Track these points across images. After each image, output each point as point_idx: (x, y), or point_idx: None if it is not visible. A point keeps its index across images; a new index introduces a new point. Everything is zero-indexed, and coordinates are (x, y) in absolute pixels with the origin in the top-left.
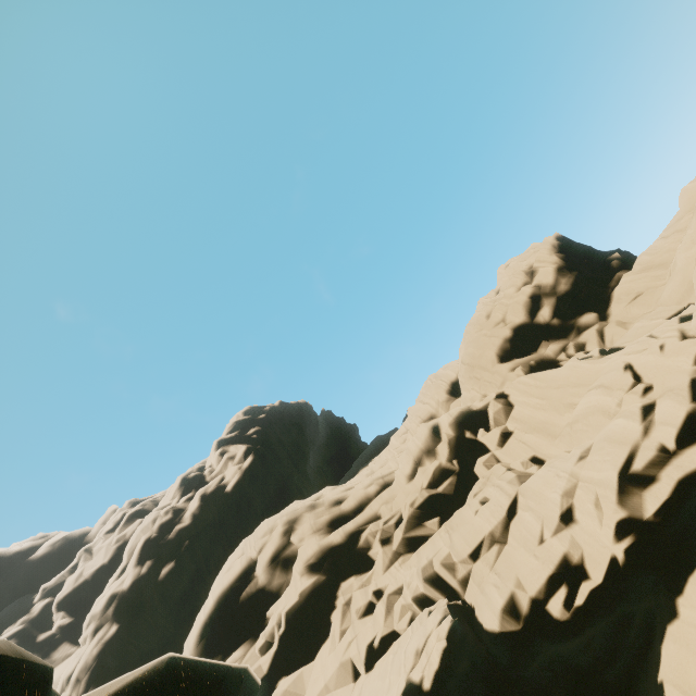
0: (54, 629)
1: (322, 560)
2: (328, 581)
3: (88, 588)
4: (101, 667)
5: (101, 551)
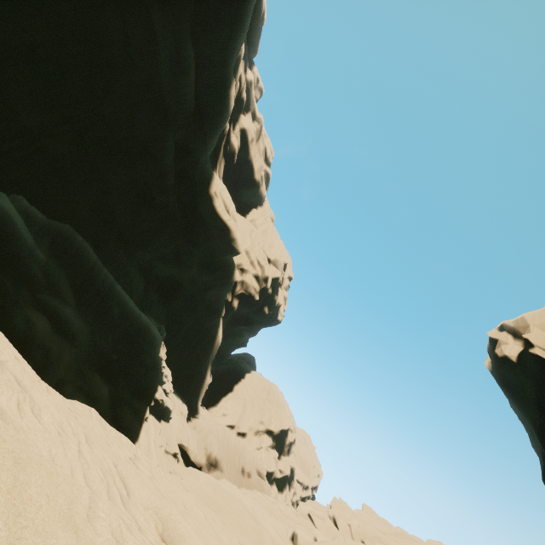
0: (234, 143)
1: (292, 471)
2: (288, 478)
3: (243, 156)
4: (244, 297)
5: (260, 160)
